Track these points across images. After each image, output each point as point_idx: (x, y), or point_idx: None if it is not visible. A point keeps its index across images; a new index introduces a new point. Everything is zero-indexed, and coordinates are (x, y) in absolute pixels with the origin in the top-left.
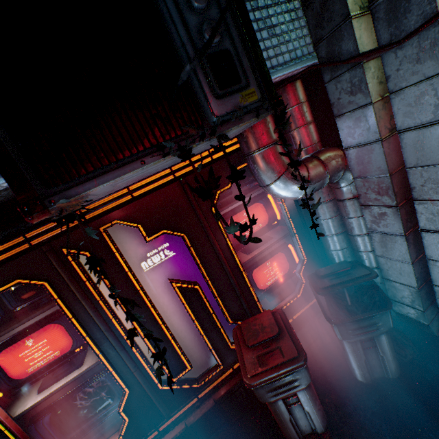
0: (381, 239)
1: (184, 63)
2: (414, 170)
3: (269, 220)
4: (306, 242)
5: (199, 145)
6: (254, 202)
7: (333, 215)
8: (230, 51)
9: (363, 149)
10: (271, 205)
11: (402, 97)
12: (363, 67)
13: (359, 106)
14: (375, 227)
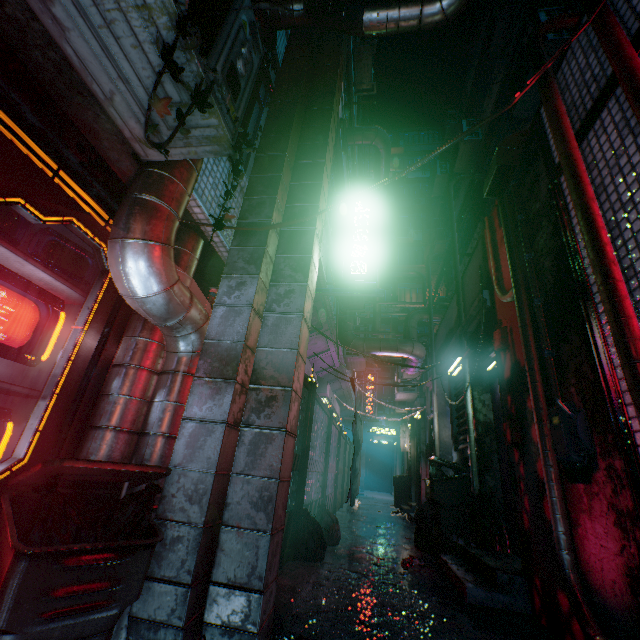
0: (194, 432)
1: (220, 37)
2: (263, 351)
3: (25, 346)
4: (54, 431)
5: (187, 56)
6: (35, 295)
7: (142, 395)
8: (241, 88)
9: (233, 311)
10: (53, 329)
11: (278, 288)
12: (265, 251)
13: (249, 274)
14: (196, 411)
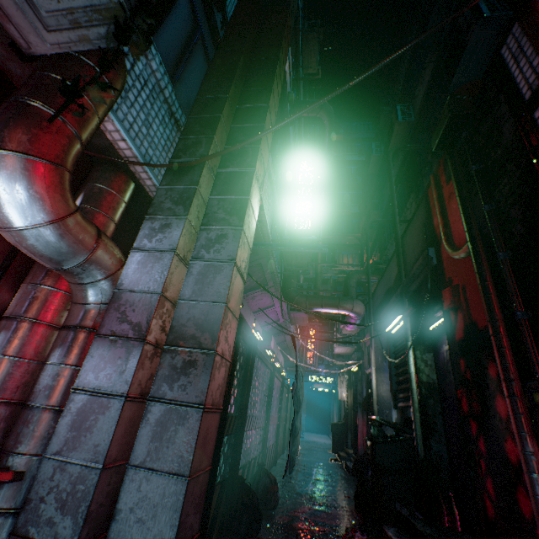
0: (83, 407)
1: None
2: (185, 304)
3: None
4: None
5: None
6: None
7: (31, 355)
8: None
9: (153, 256)
10: None
11: (209, 232)
12: (197, 191)
13: (176, 215)
14: (91, 379)
